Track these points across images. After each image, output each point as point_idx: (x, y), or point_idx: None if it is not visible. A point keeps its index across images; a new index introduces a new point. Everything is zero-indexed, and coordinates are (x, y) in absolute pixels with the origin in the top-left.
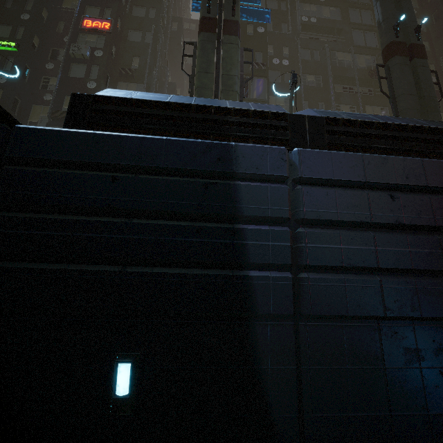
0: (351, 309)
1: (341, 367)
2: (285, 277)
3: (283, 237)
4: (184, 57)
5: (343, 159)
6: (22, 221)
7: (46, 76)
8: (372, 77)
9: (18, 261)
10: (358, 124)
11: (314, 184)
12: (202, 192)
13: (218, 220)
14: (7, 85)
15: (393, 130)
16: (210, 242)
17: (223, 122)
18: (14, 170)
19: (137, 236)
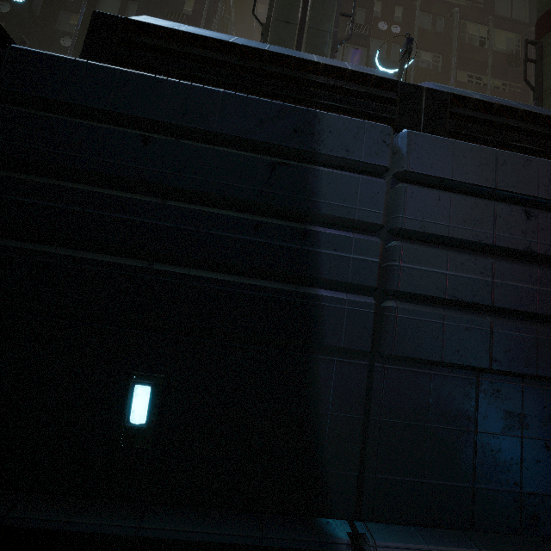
0: (446, 354)
1: (421, 424)
2: (366, 303)
3: (370, 250)
4: (256, 9)
5: (469, 153)
6: (14, 183)
7: (64, 11)
8: (511, 66)
9: (8, 238)
10: (495, 110)
11: (423, 184)
12: (267, 174)
13: (284, 217)
14: (10, 16)
15: (542, 124)
16: (271, 244)
17: (306, 82)
18: (6, 110)
19: (172, 223)
